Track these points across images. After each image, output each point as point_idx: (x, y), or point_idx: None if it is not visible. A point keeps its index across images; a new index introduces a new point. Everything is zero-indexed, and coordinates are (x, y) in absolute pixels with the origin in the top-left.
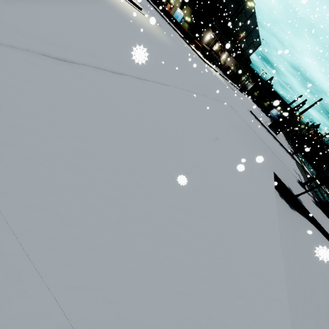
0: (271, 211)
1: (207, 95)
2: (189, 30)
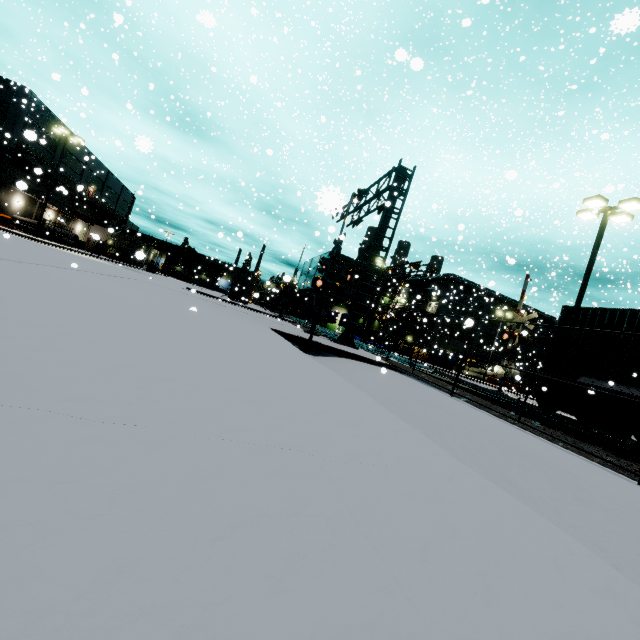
0: (289, 347)
1: (93, 271)
2: None
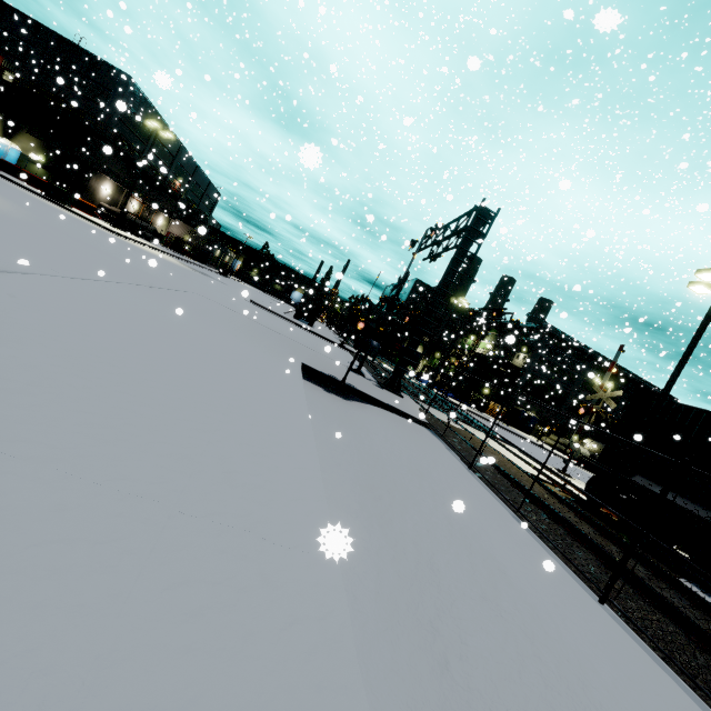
0: (294, 393)
1: (143, 284)
2: (53, 178)
